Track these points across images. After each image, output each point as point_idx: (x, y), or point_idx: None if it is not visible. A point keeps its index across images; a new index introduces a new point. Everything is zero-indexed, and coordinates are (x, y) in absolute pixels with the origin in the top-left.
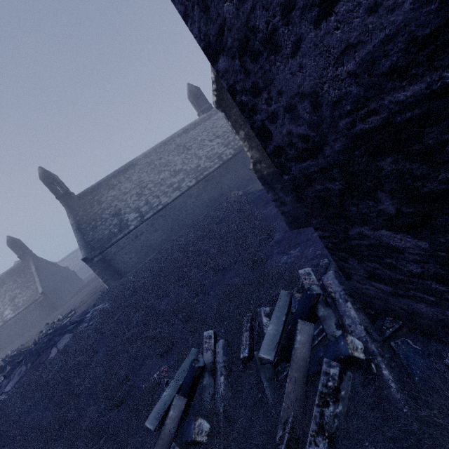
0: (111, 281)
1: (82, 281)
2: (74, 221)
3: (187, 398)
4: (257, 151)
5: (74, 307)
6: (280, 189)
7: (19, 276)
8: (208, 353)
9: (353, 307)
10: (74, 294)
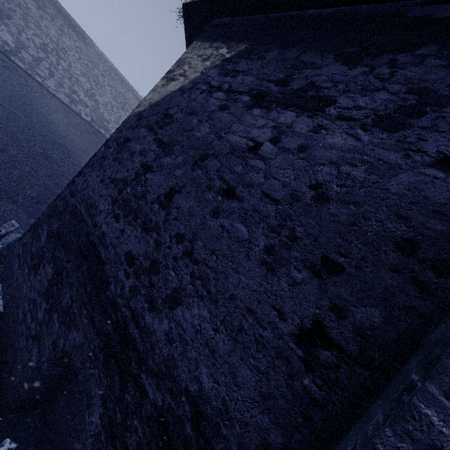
0: None
1: None
2: None
3: None
4: None
5: None
6: None
7: None
8: None
9: (0, 248)
10: None
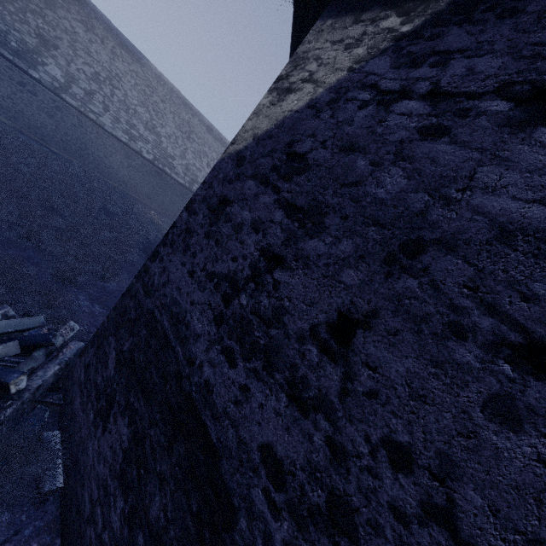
0: None
1: None
2: None
3: None
4: None
5: None
6: None
7: None
8: None
9: (56, 370)
10: None
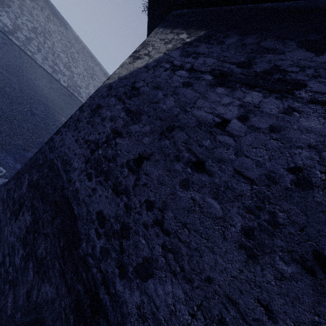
0: None
1: None
2: None
3: None
4: None
5: None
6: None
7: None
8: None
9: None
10: None
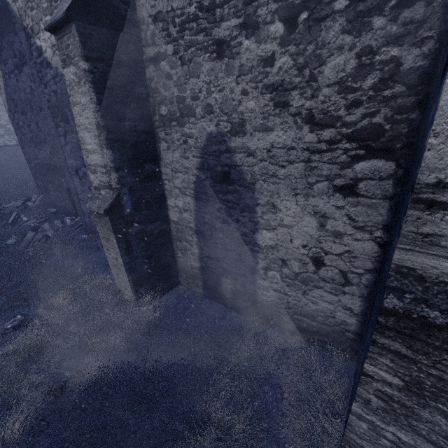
0: None
1: None
2: None
3: None
4: None
5: None
6: None
7: None
8: None
9: (38, 202)
10: None
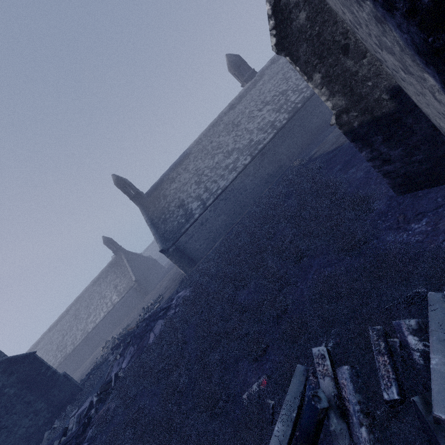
0: (187, 268)
1: (163, 268)
2: (147, 217)
3: (311, 444)
4: (342, 96)
5: (161, 292)
6: (381, 142)
7: (117, 268)
8: (325, 381)
9: None
10: (159, 279)
